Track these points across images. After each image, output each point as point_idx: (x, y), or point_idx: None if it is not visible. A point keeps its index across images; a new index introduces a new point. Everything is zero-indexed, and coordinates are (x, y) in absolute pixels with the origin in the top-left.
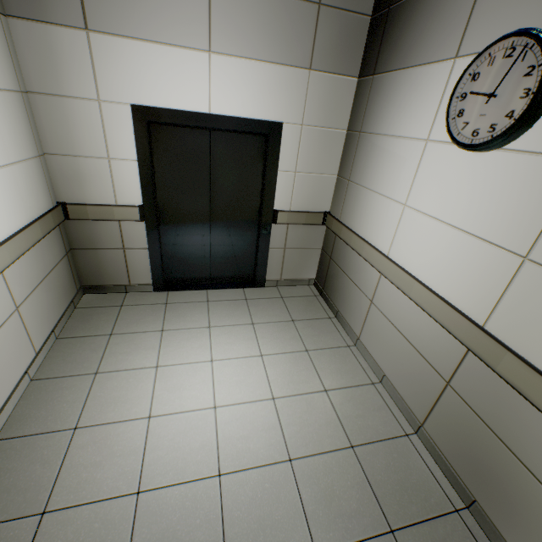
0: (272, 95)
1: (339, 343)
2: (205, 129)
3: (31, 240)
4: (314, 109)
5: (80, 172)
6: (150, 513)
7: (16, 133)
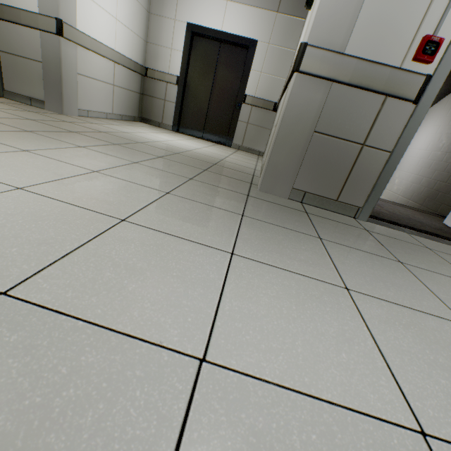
0: (254, 25)
1: (252, 160)
2: (218, 41)
3: (129, 65)
4: (277, 35)
5: (158, 54)
6: (126, 134)
7: (139, 24)
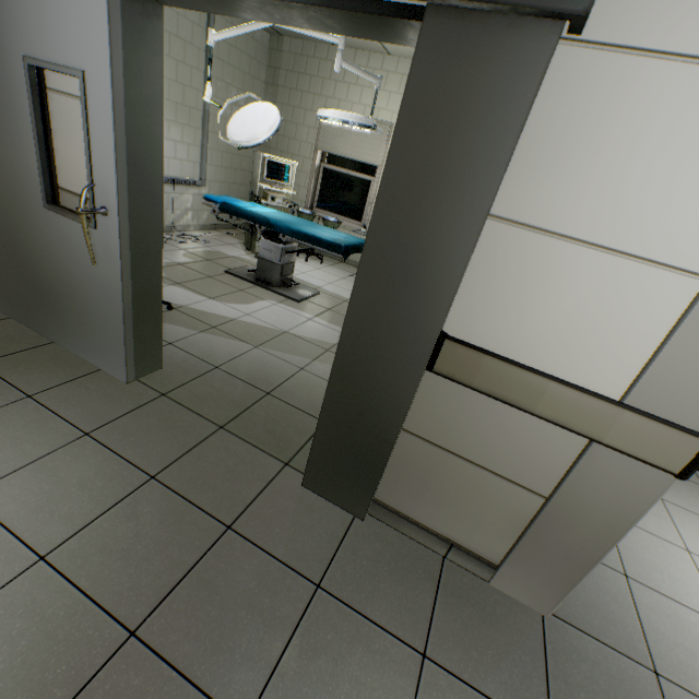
0: None
1: None
2: None
3: None
4: None
5: None
6: None
7: None
